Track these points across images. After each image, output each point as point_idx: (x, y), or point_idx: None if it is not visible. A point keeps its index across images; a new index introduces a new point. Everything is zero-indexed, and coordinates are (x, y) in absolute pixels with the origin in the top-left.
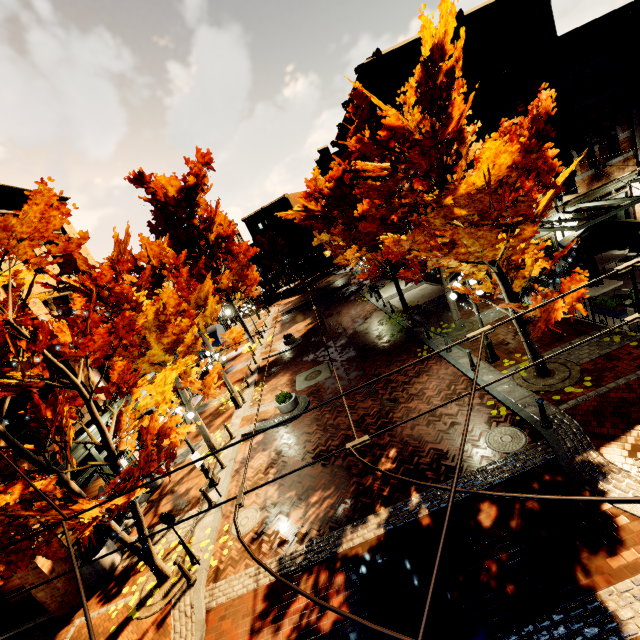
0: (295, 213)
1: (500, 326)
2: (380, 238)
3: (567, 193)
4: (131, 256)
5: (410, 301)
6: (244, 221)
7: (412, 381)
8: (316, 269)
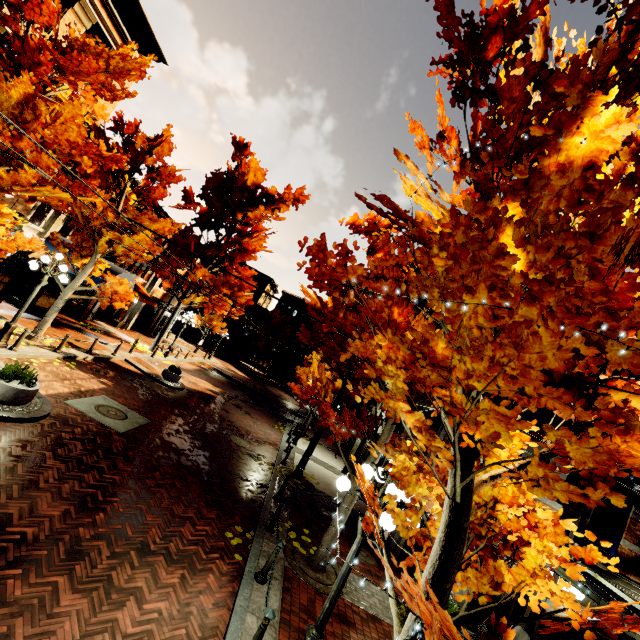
0: (314, 299)
1: (366, 632)
2: (346, 343)
3: (597, 541)
4: (137, 124)
5: (312, 474)
6: (283, 293)
7: (153, 558)
8: (287, 380)
